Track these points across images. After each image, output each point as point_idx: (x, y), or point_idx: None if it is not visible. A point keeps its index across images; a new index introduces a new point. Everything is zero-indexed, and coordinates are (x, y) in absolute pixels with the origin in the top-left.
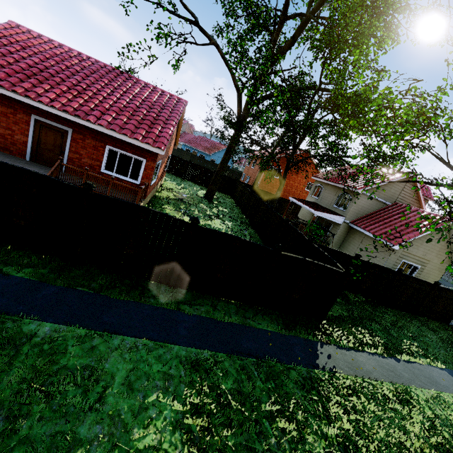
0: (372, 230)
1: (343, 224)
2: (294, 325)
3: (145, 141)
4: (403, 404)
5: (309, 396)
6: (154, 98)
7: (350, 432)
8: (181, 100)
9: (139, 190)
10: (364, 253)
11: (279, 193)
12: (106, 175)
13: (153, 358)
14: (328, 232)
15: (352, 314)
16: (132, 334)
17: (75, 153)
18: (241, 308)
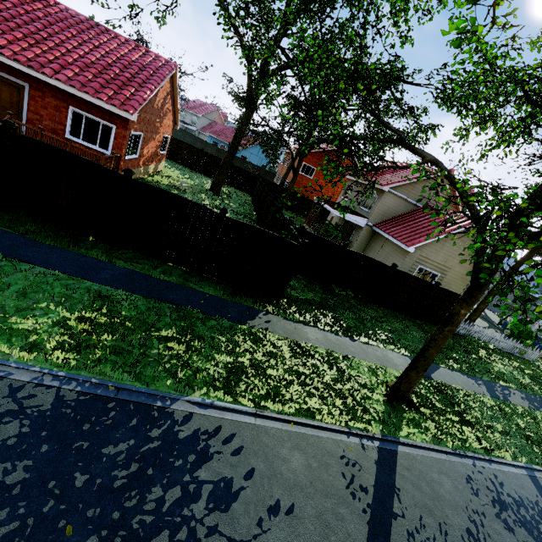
0: (392, 232)
1: (366, 227)
2: (244, 295)
3: (110, 102)
4: (327, 363)
5: (218, 337)
6: (134, 57)
7: (245, 364)
8: (169, 63)
9: (101, 156)
10: (382, 258)
11: (292, 186)
12: (72, 142)
13: (59, 284)
14: (351, 237)
15: (327, 302)
16: (45, 266)
17: (35, 114)
18: (187, 274)
